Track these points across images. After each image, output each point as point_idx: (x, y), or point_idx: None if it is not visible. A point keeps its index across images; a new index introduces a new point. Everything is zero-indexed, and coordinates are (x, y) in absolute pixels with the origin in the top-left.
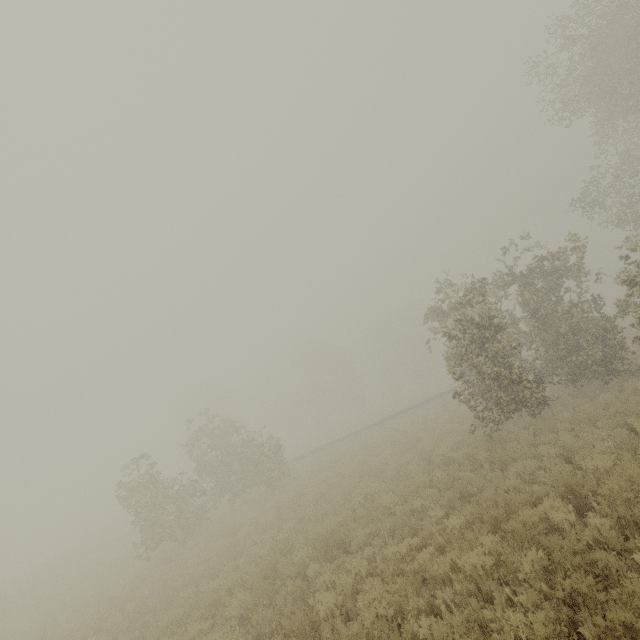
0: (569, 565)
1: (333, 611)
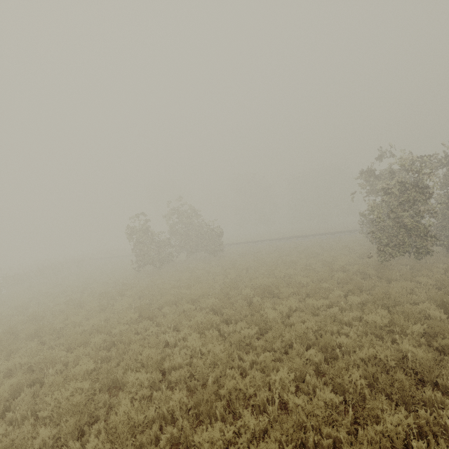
0: (446, 334)
1: (275, 320)
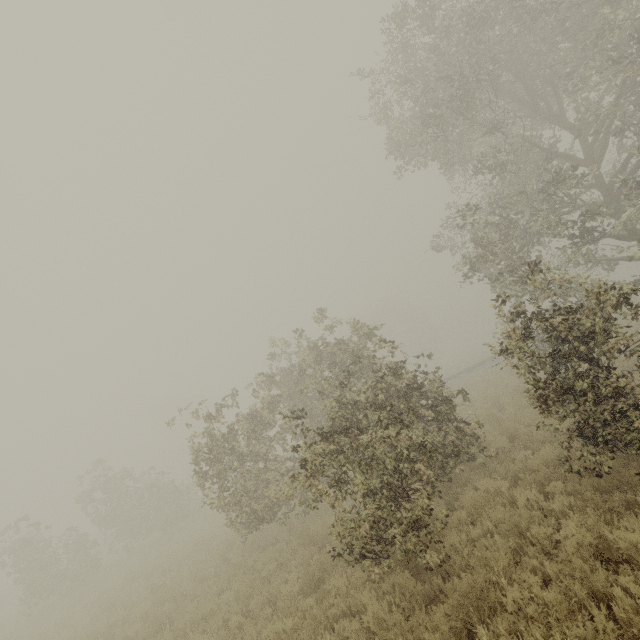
0: None
1: None
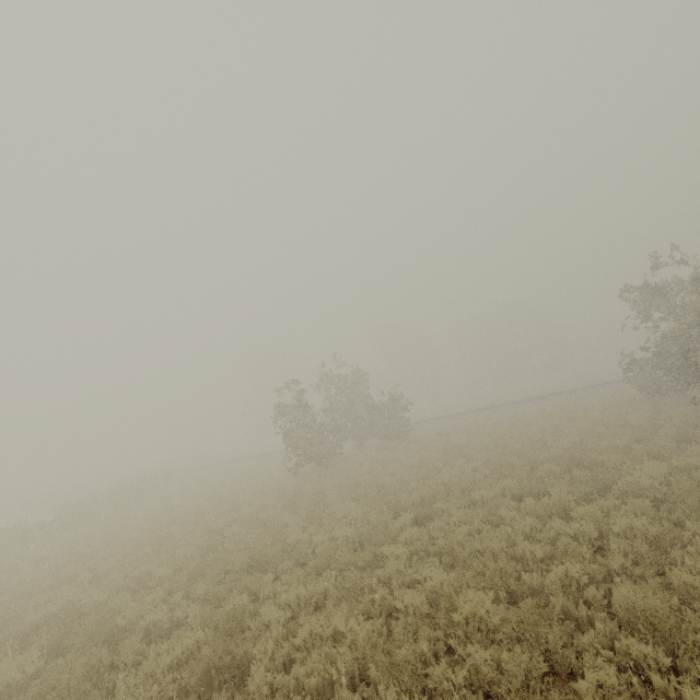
0: None
1: (651, 489)
